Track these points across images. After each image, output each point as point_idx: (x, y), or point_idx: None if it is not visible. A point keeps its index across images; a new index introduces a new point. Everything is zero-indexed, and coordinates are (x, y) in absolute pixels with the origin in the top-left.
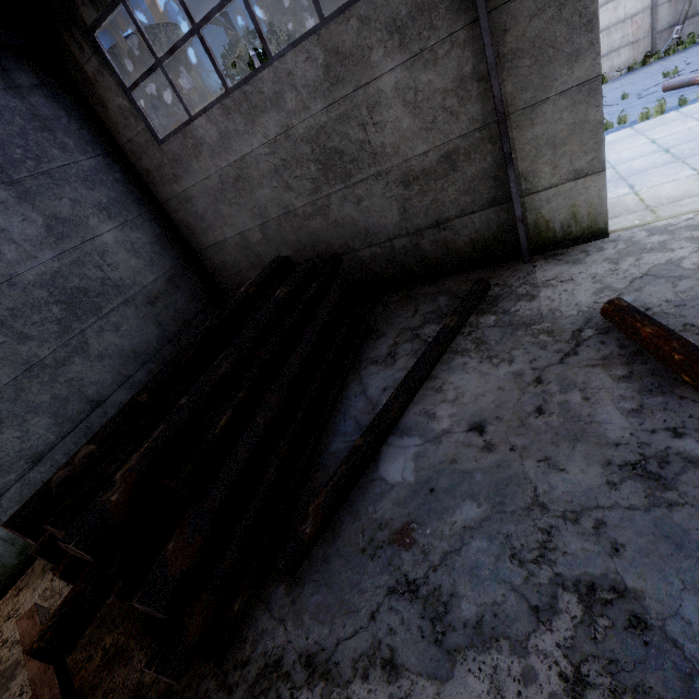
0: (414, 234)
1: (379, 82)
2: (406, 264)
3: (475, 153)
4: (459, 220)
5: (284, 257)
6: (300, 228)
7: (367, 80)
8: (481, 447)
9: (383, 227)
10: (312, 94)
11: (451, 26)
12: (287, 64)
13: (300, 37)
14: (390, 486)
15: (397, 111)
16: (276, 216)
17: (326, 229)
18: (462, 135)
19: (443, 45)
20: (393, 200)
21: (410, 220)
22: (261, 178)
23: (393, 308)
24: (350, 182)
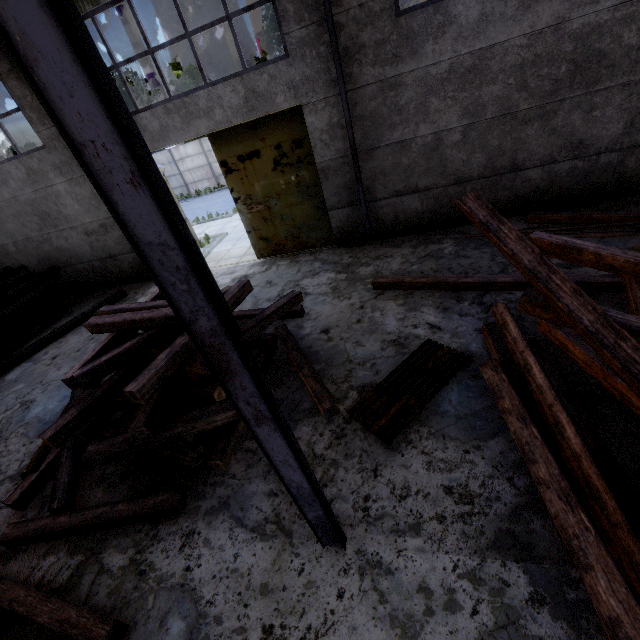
0: (102, 260)
1: (57, 187)
2: (104, 275)
3: (115, 227)
4: (121, 256)
5: (21, 265)
6: (38, 248)
7: (51, 184)
8: (47, 364)
9: (85, 254)
10: (24, 184)
11: (82, 173)
12: (7, 168)
13: (11, 158)
14: (4, 381)
15: (70, 201)
16: (22, 239)
17: (53, 251)
18: (105, 218)
19: (81, 179)
20: (84, 241)
21: (97, 252)
22: (7, 218)
23: (91, 300)
24: (58, 229)
